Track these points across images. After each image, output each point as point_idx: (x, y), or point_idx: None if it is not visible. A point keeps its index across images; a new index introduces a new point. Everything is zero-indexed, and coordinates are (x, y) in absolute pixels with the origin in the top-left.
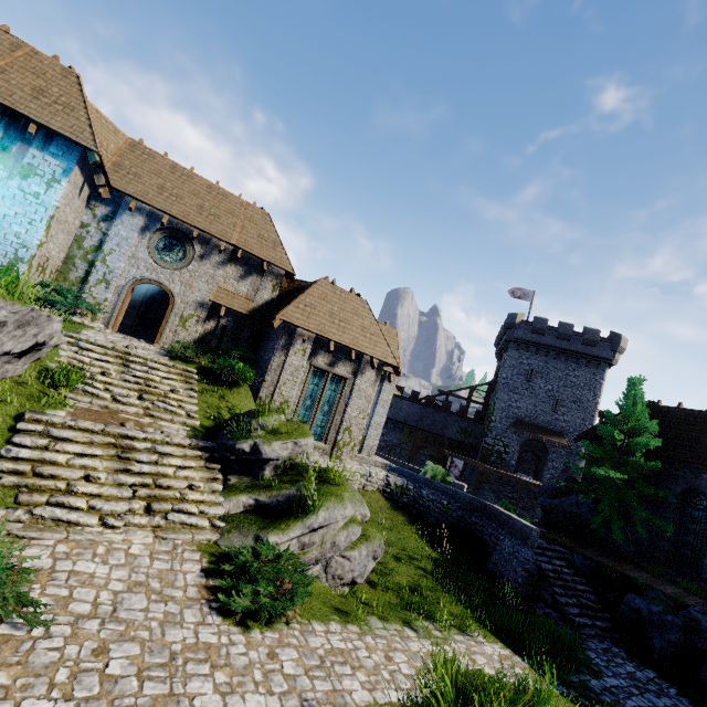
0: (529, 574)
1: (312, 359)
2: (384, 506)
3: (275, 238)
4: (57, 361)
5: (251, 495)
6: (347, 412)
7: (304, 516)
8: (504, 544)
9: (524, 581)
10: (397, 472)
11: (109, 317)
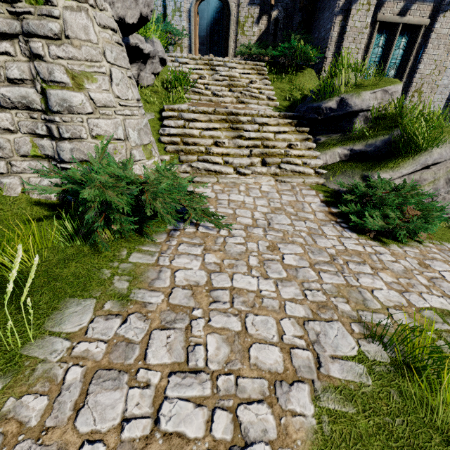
0: None
1: (376, 14)
2: None
3: None
4: (170, 75)
5: (344, 147)
6: (418, 71)
7: (414, 154)
8: None
9: None
10: None
11: (190, 45)
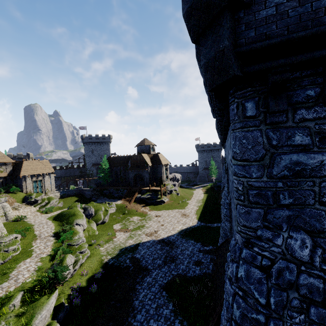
0: (91, 196)
1: (32, 180)
2: (62, 199)
3: (3, 154)
4: None
5: (39, 205)
6: (45, 186)
7: (49, 203)
8: (86, 193)
9: (90, 197)
10: (62, 192)
11: None
